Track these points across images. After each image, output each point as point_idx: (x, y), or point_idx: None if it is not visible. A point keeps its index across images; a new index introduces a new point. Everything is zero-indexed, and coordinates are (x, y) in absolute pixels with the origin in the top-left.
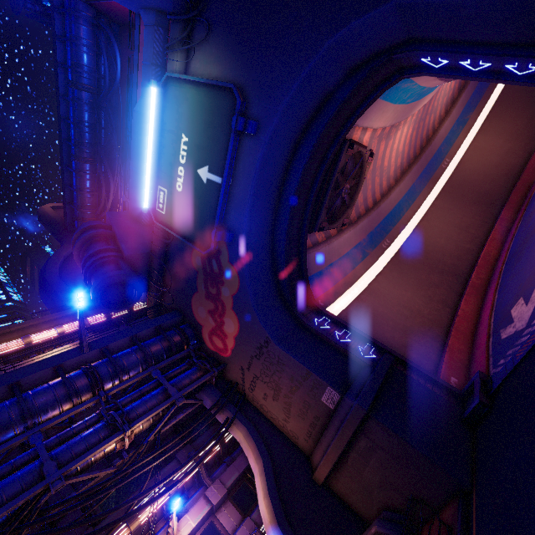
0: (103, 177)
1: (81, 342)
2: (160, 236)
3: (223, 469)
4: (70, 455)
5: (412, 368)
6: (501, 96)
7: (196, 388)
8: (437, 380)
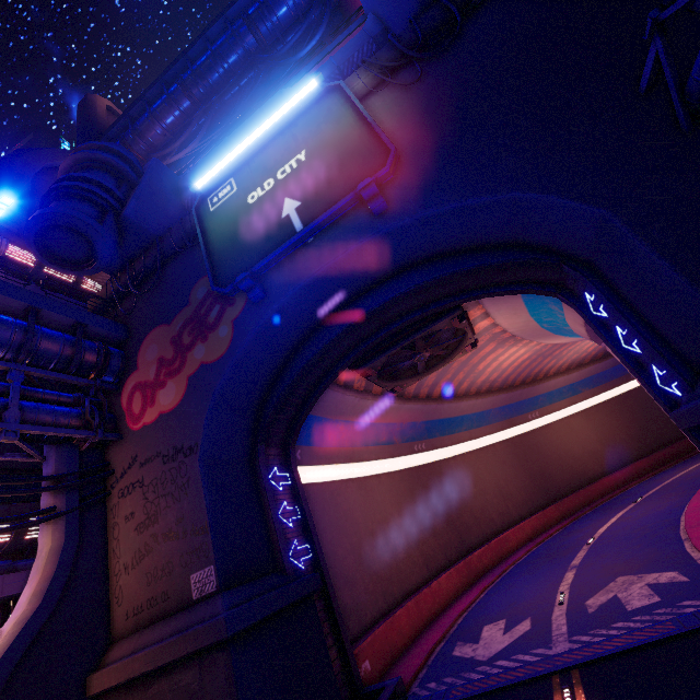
0: (193, 128)
1: None
2: (185, 231)
3: None
4: None
5: (333, 615)
6: (622, 396)
7: (53, 437)
8: (348, 653)
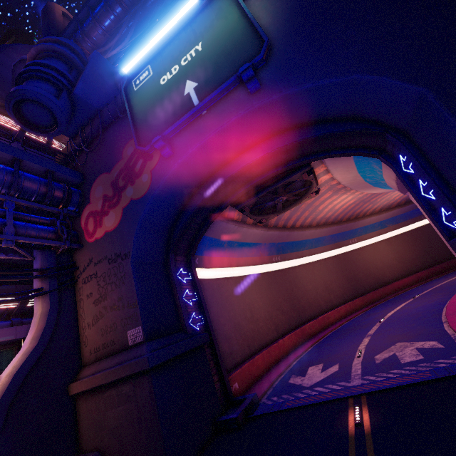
0: (124, 29)
1: None
2: (118, 106)
3: (4, 325)
4: None
5: (216, 357)
6: (414, 230)
7: (37, 245)
8: (225, 378)
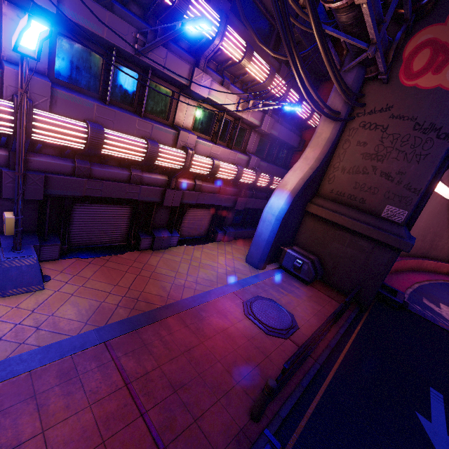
0: None
1: None
2: None
3: (276, 119)
4: None
5: None
6: None
7: (368, 59)
8: None
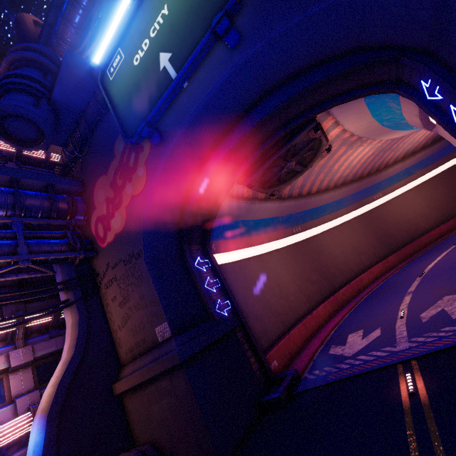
0: (94, 21)
1: None
2: (99, 102)
3: (44, 338)
4: None
5: (250, 339)
6: (446, 171)
7: (54, 259)
8: (262, 359)
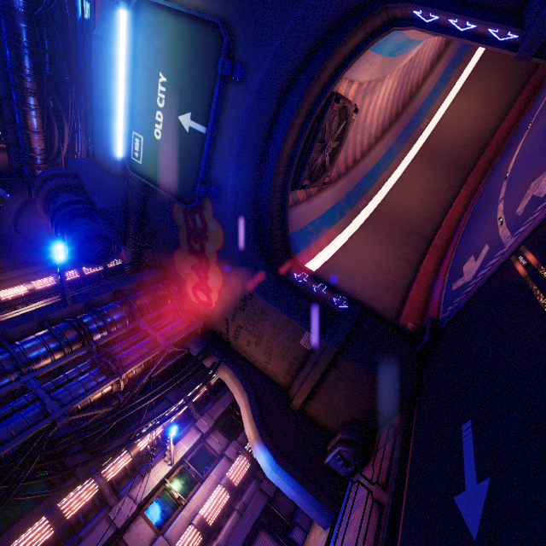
0: (53, 115)
1: (63, 296)
2: (137, 189)
3: (210, 406)
4: (70, 396)
5: (378, 316)
6: (484, 54)
7: (183, 338)
8: (397, 325)
